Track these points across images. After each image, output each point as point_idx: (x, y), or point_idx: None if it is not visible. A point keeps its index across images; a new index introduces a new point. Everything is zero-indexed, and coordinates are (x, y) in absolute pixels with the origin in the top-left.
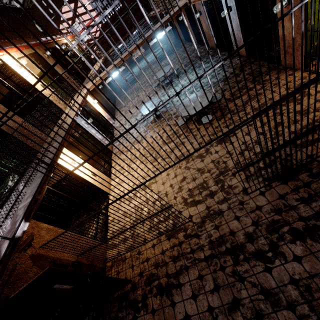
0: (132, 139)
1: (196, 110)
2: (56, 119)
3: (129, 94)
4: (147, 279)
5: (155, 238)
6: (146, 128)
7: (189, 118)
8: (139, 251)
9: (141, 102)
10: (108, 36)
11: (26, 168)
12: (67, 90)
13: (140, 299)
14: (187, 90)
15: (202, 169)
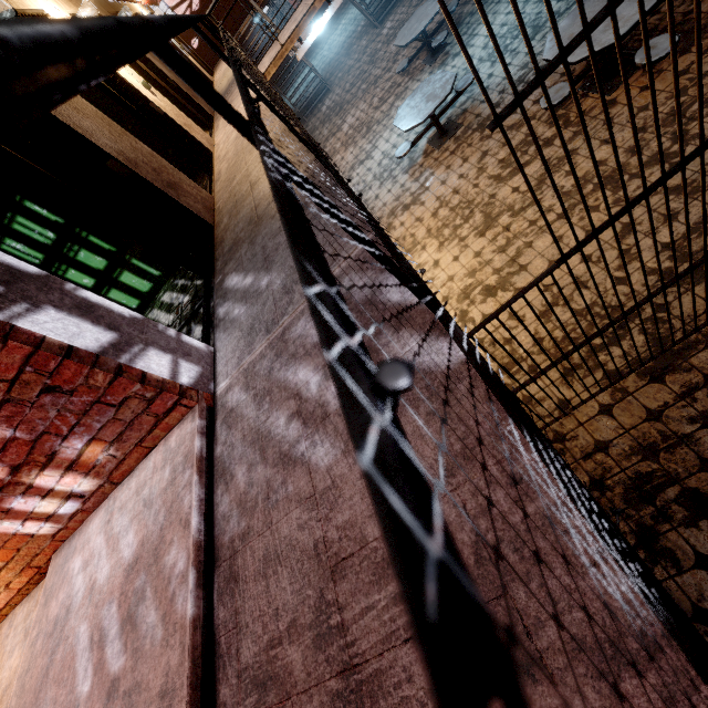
0: (382, 208)
1: (624, 26)
2: (207, 166)
3: (318, 127)
4: (629, 490)
5: (602, 390)
6: (416, 171)
7: (578, 79)
8: (559, 434)
9: (366, 126)
10: (223, 2)
11: (210, 259)
12: (194, 110)
13: (633, 543)
14: (513, 40)
15: (689, 183)
